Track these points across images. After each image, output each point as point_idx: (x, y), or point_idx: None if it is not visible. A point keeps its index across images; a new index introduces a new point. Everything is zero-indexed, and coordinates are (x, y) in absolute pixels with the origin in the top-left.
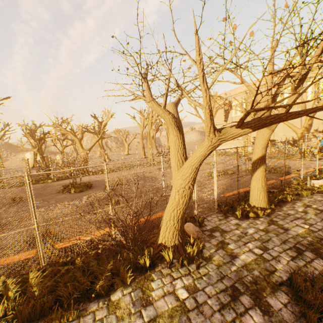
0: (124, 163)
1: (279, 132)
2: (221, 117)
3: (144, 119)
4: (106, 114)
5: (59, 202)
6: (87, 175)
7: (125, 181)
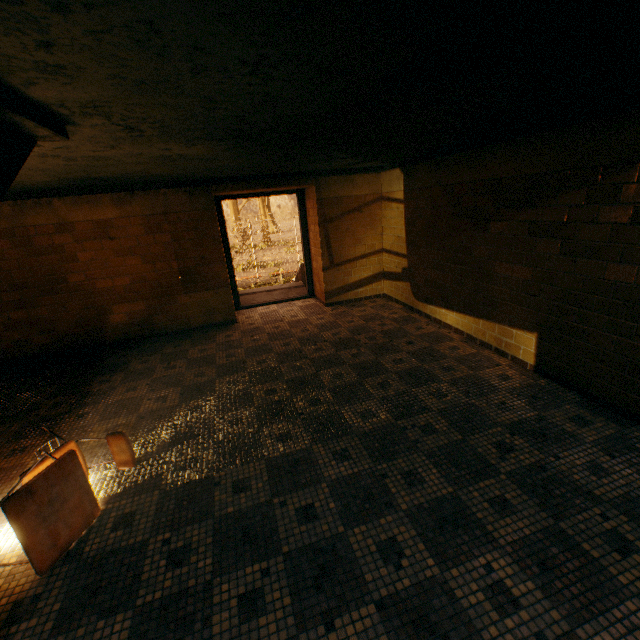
0: None
1: None
2: None
3: None
4: None
5: None
6: None
7: None
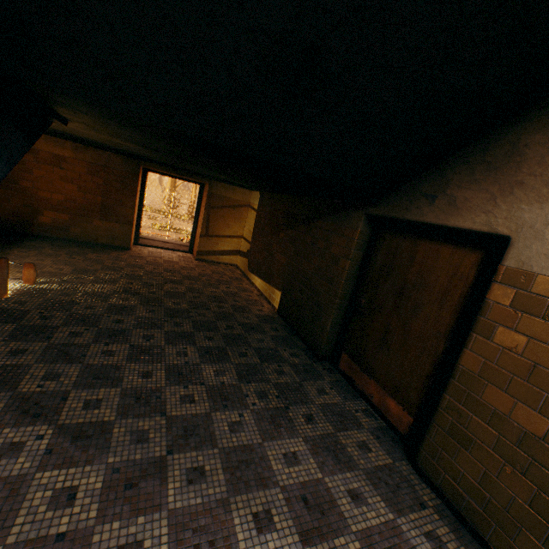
0: None
1: None
2: None
3: None
4: None
5: None
6: None
7: None
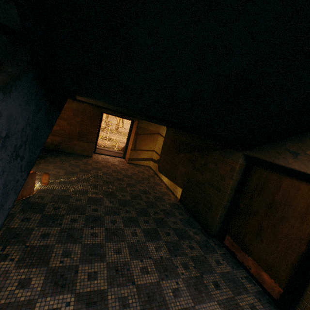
0: None
1: None
2: None
3: None
4: None
5: None
6: None
7: None
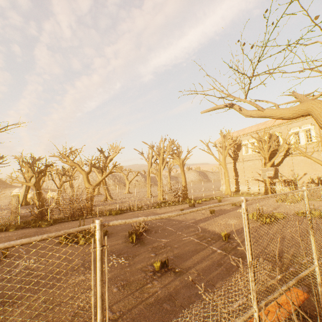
0: (130, 202)
1: (300, 172)
2: (230, 155)
3: (152, 155)
4: (113, 148)
5: (65, 260)
6: (92, 217)
7: (149, 227)
